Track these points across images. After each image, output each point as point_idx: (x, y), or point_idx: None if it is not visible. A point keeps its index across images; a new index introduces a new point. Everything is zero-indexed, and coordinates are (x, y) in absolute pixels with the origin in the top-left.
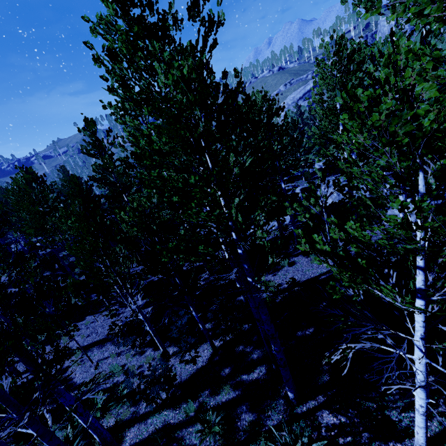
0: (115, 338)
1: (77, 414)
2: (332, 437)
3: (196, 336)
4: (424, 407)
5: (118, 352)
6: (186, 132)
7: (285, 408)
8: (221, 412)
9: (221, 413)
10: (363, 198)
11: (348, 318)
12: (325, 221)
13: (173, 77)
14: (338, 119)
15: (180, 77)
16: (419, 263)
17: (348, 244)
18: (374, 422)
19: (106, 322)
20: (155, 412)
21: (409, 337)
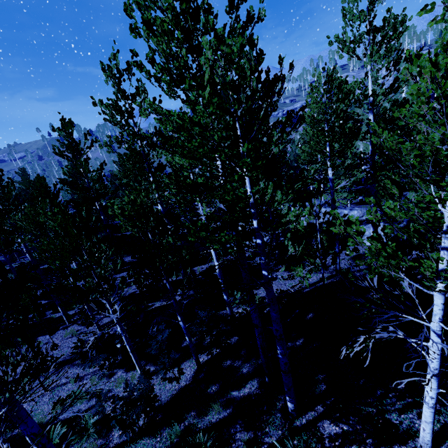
0: (76, 360)
1: (38, 447)
2: (336, 447)
3: (180, 351)
4: (434, 398)
5: (80, 376)
6: (235, 103)
7: (283, 422)
8: (212, 435)
9: (211, 435)
10: (388, 188)
11: (373, 304)
12: (318, 230)
13: (243, 40)
14: (325, 141)
15: (248, 41)
16: (445, 244)
17: (340, 252)
18: (379, 425)
19: (64, 342)
20: (130, 443)
21: (426, 323)
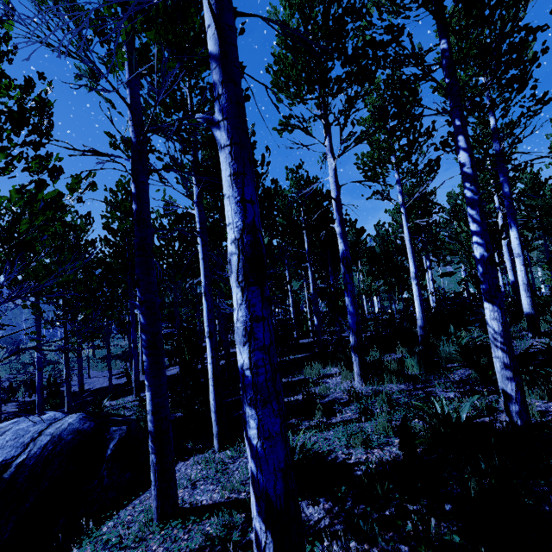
0: None
1: None
2: None
3: None
4: None
5: None
6: None
7: None
8: None
9: None
10: None
11: None
12: None
13: None
14: None
15: None
16: None
17: None
18: None
19: None
20: None
21: None
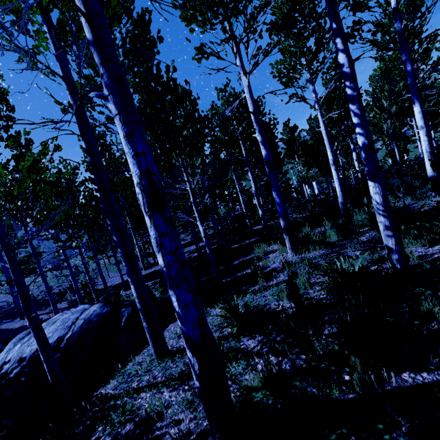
0: None
1: None
2: None
3: None
4: None
5: None
6: None
7: None
8: None
9: None
10: None
11: None
12: None
13: None
14: None
15: None
16: None
17: None
18: None
19: None
20: None
21: None
